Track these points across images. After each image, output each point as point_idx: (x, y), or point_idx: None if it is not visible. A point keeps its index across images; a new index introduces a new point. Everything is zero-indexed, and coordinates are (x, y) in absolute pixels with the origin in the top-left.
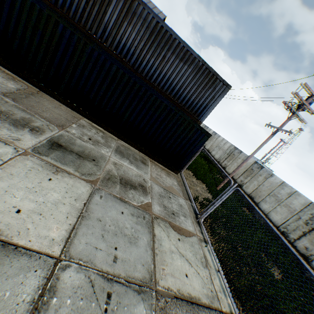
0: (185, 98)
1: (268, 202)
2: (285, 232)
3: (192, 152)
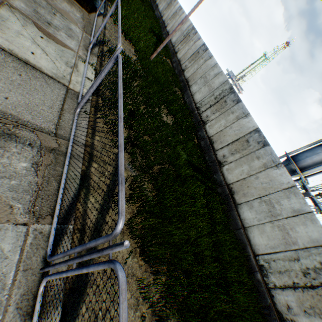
0: None
1: (198, 84)
2: (199, 107)
3: None
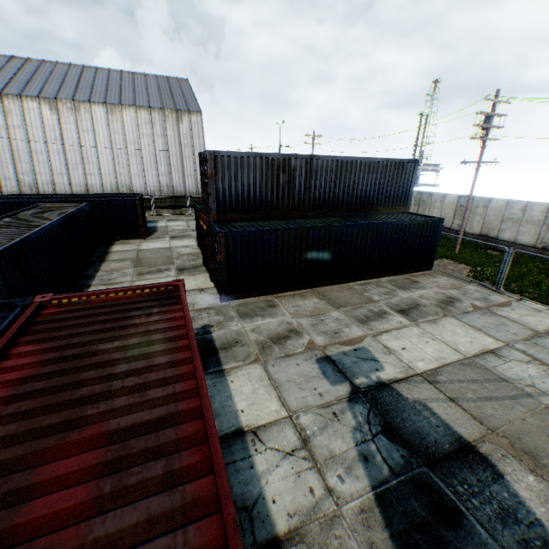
0: (386, 199)
1: (506, 229)
2: (543, 246)
3: (435, 243)
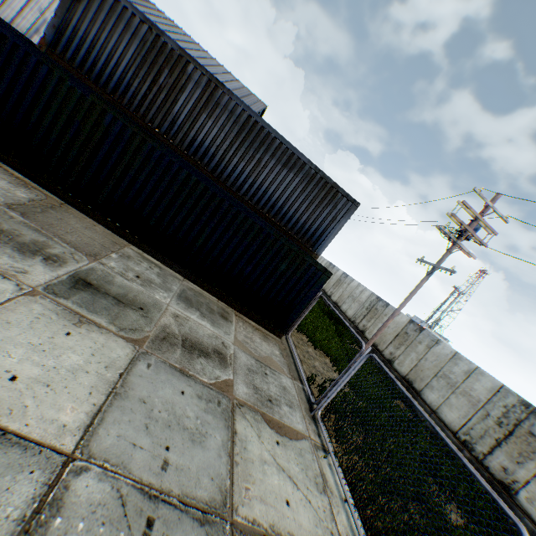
0: (292, 219)
1: (436, 388)
2: (468, 441)
3: (303, 301)
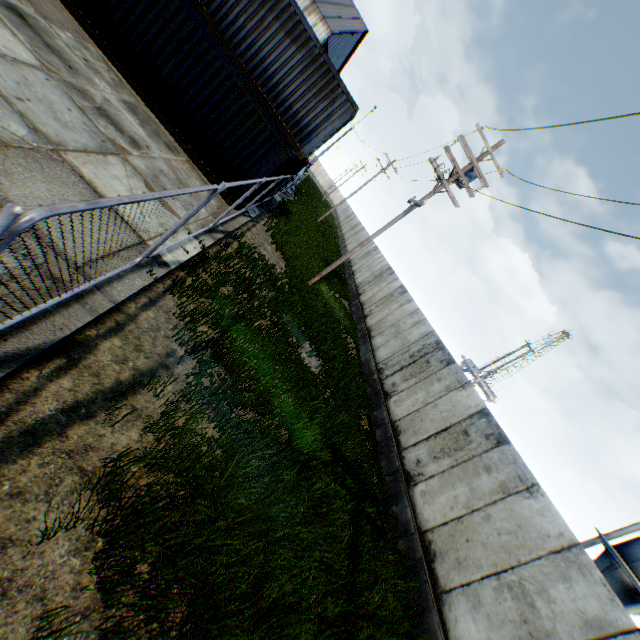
0: (285, 103)
1: (386, 335)
2: (383, 369)
3: (258, 173)
